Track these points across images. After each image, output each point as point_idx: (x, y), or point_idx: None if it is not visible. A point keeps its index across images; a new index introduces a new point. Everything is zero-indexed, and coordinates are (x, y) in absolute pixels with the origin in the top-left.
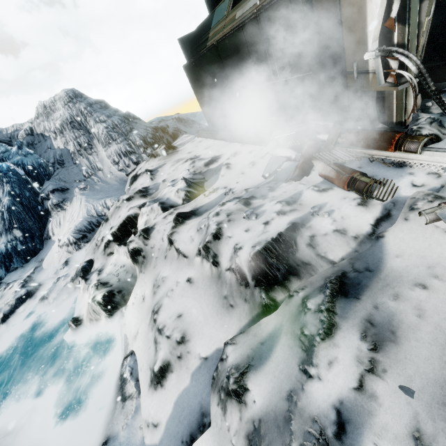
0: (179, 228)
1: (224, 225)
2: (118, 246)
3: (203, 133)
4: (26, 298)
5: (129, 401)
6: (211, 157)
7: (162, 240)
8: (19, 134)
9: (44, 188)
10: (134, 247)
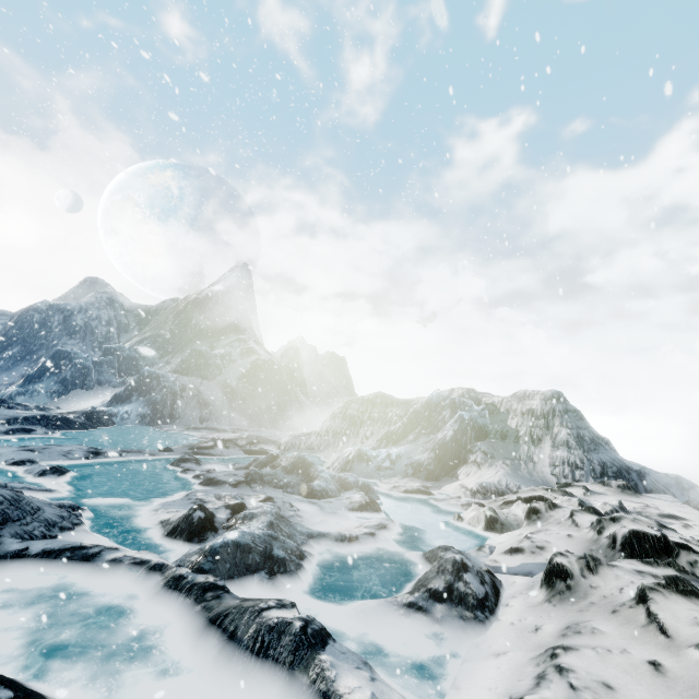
0: (586, 513)
1: (626, 519)
2: (521, 501)
3: (694, 502)
4: (423, 493)
5: (482, 552)
6: (673, 513)
7: (564, 515)
8: (487, 401)
9: (477, 444)
10: (535, 506)
